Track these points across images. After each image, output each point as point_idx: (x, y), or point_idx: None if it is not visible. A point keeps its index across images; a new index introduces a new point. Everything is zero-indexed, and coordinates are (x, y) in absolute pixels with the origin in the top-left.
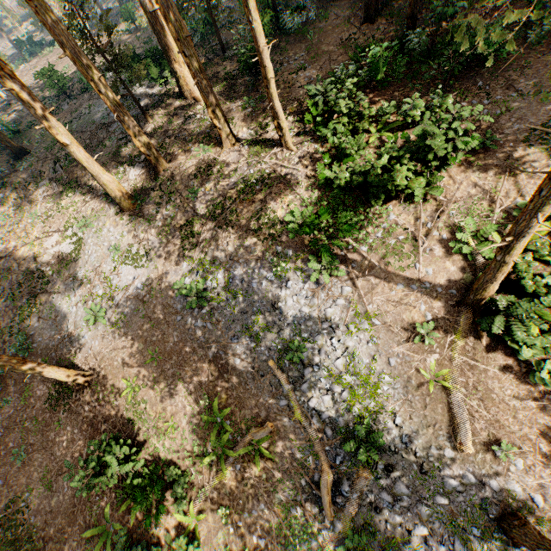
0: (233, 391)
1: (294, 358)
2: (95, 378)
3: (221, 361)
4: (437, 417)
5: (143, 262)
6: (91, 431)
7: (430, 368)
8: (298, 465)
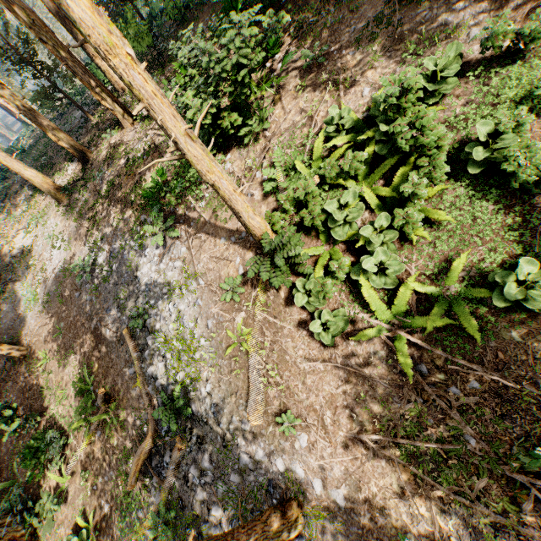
0: (103, 360)
1: (136, 325)
2: (29, 352)
3: (98, 332)
4: (239, 383)
5: (65, 246)
6: (23, 398)
7: (237, 328)
8: (137, 433)
